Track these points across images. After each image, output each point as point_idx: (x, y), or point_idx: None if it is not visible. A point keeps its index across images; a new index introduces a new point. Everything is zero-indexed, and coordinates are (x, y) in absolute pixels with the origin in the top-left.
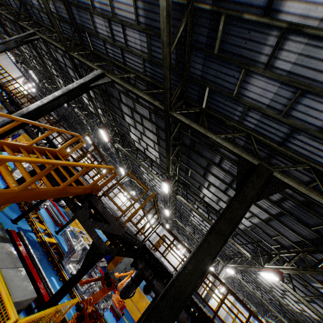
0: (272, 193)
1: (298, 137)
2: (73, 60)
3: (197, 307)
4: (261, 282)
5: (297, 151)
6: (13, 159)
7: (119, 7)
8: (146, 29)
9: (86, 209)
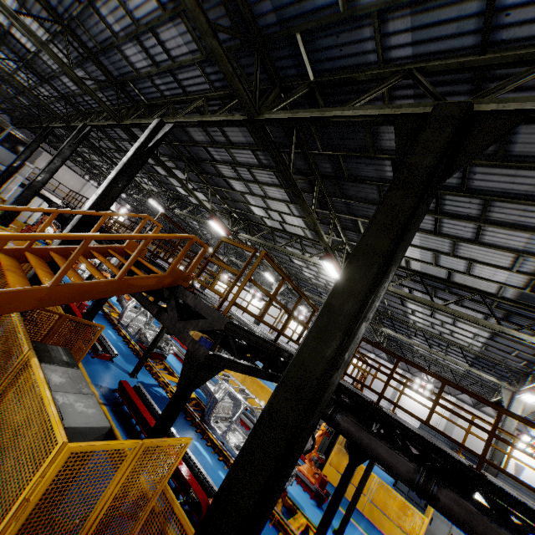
0: (483, 145)
1: (512, 1)
2: (131, 132)
3: (437, 452)
4: None
5: (527, 39)
6: (16, 235)
7: (135, 5)
8: (175, 9)
9: (172, 309)
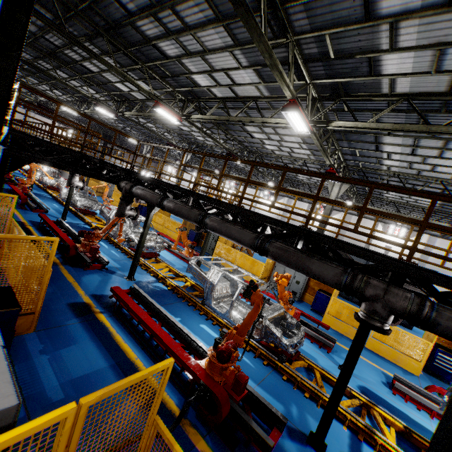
0: None
1: None
2: None
3: (180, 189)
4: (399, 170)
5: None
6: None
7: None
8: None
9: None
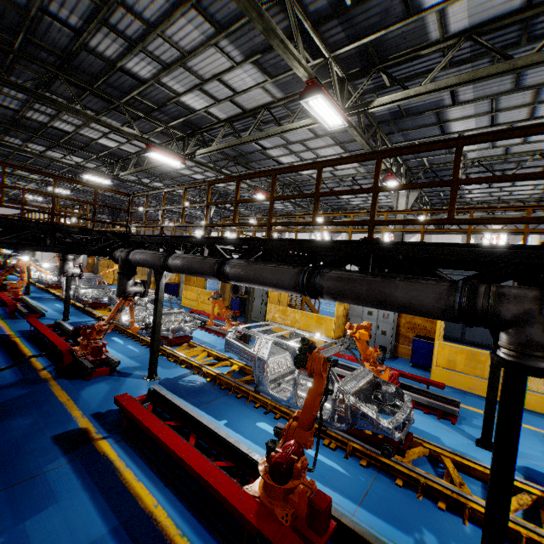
0: None
1: None
2: None
3: (188, 240)
4: (479, 155)
5: None
6: None
7: None
8: None
9: None
